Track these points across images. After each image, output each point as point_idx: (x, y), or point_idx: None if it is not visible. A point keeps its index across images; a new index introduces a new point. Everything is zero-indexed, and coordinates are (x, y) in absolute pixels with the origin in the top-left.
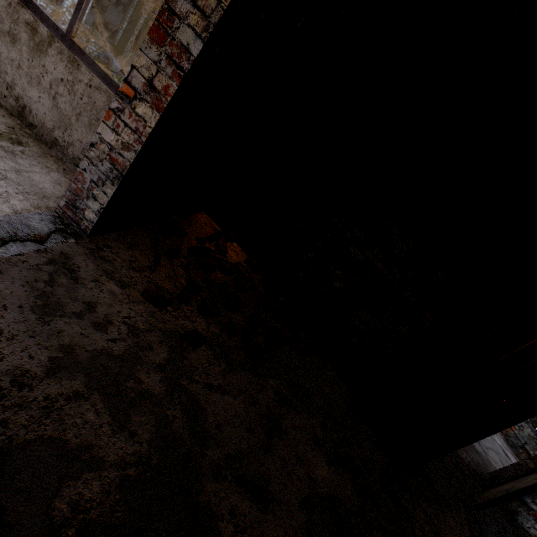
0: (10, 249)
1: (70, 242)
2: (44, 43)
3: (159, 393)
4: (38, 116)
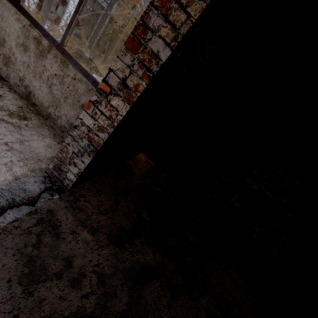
0: (7, 217)
1: (55, 198)
2: (45, 50)
3: None
4: (38, 98)
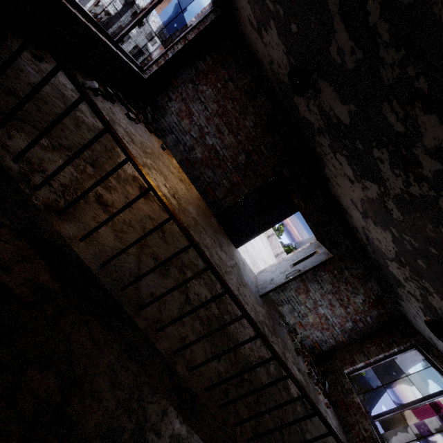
0: None
1: None
2: None
3: None
4: None
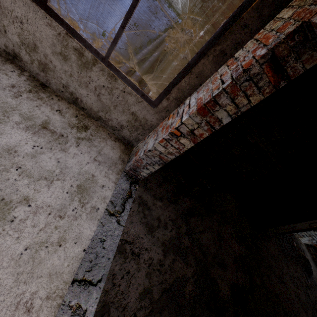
0: (127, 208)
1: (137, 188)
2: (89, 63)
3: (189, 245)
4: (87, 104)
